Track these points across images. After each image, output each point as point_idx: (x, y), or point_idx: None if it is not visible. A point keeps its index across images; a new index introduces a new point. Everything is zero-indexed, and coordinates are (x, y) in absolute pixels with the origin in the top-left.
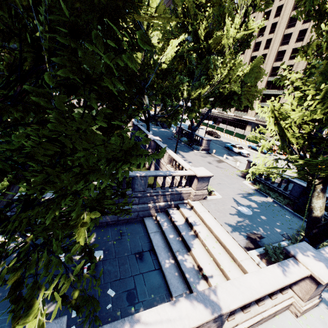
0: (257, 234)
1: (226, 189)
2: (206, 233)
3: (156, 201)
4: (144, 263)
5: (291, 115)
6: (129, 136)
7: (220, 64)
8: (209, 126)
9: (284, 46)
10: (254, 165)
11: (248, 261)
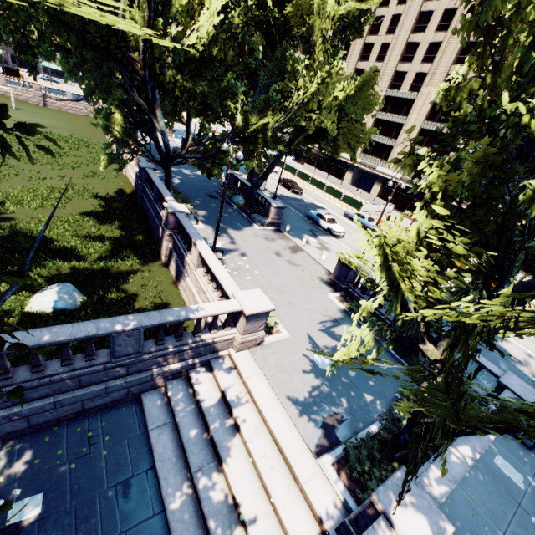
0: (337, 413)
1: (299, 316)
2: (255, 424)
3: (166, 363)
4: (132, 506)
5: (413, 266)
6: (133, 186)
7: (305, 71)
8: (286, 169)
9: (418, 34)
10: (348, 268)
11: (317, 480)
